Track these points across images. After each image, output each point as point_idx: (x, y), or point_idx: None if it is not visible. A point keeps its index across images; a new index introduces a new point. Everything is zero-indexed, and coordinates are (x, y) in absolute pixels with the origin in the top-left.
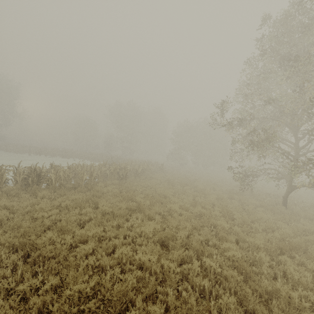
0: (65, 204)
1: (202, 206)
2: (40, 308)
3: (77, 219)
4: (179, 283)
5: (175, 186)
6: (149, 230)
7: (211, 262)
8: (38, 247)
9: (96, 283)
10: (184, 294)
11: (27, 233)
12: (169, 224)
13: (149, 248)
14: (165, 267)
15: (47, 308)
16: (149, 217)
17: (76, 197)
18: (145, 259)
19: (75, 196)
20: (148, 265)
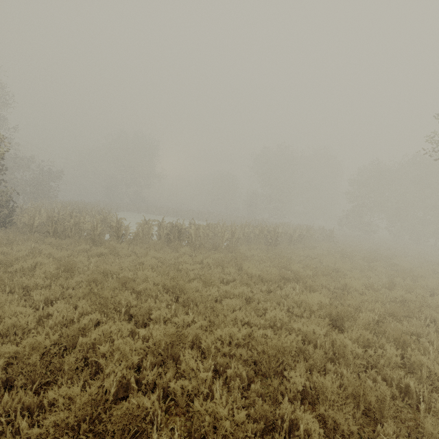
0: (206, 261)
1: (408, 291)
2: (194, 341)
3: (220, 277)
4: (361, 370)
5: (355, 260)
6: (312, 300)
7: (423, 357)
8: (186, 292)
9: (247, 335)
10: (369, 384)
11: (175, 279)
12: (344, 302)
13: (313, 321)
14: (338, 344)
15: (199, 344)
16: (312, 290)
17: (217, 257)
18: (308, 330)
19: (217, 254)
20: (311, 338)
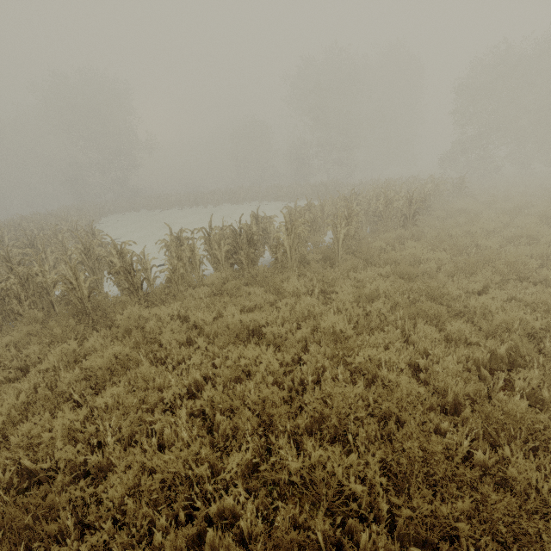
0: (374, 310)
1: None
2: None
3: (461, 360)
4: None
5: None
6: None
7: None
8: None
9: None
10: None
11: (433, 459)
12: None
13: None
14: None
15: None
16: None
17: (378, 288)
18: None
19: (376, 283)
20: None
